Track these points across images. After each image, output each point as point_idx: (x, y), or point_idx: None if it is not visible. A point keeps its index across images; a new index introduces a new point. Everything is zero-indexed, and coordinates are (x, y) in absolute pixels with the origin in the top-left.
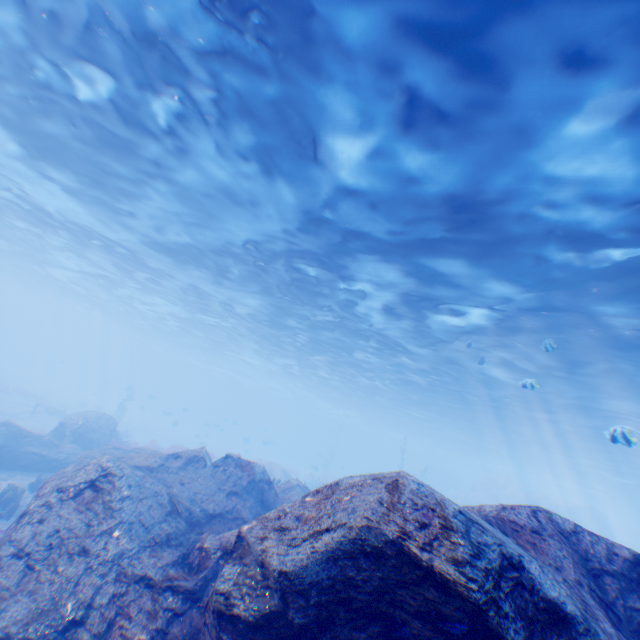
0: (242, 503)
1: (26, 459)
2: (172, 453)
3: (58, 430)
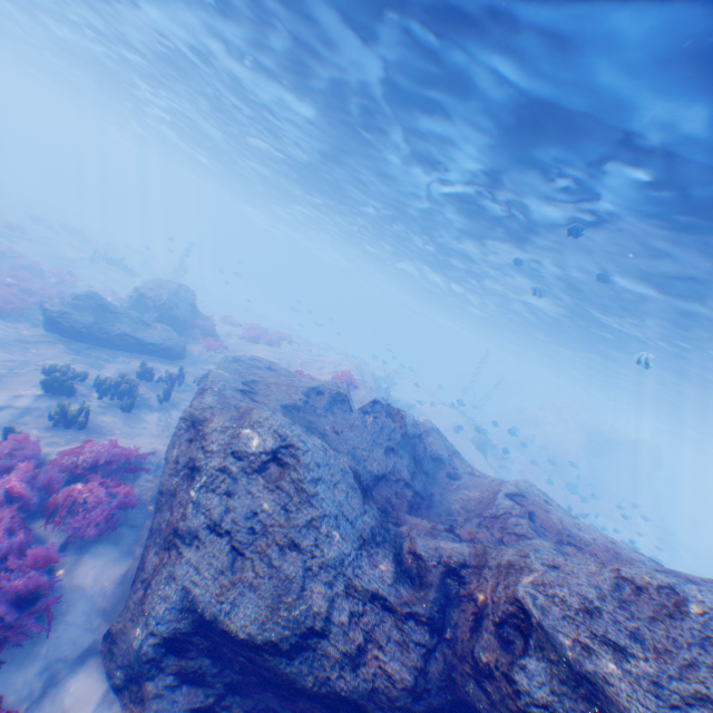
0: (399, 461)
1: (121, 340)
2: (312, 388)
3: (137, 300)
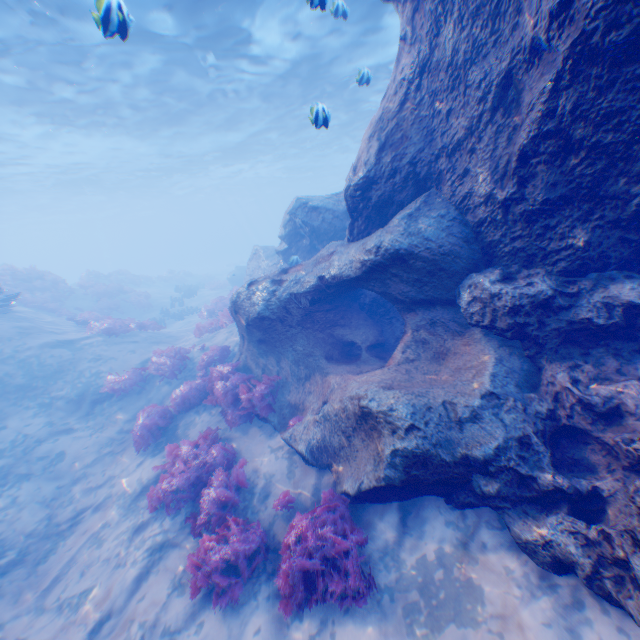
0: None
1: None
2: None
3: None
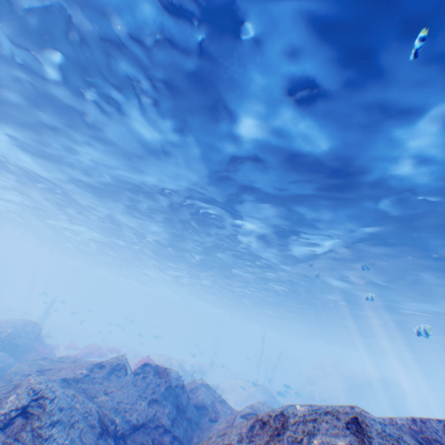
0: (161, 409)
1: None
2: (97, 363)
3: None
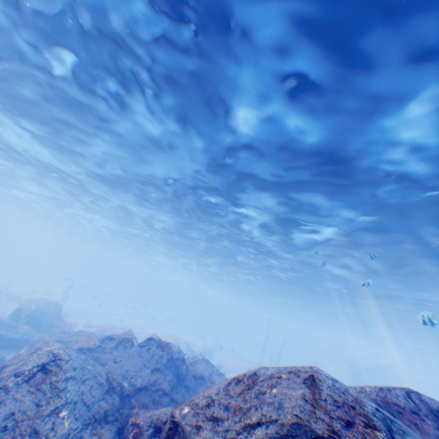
0: (162, 377)
1: None
2: (107, 336)
3: (15, 314)
